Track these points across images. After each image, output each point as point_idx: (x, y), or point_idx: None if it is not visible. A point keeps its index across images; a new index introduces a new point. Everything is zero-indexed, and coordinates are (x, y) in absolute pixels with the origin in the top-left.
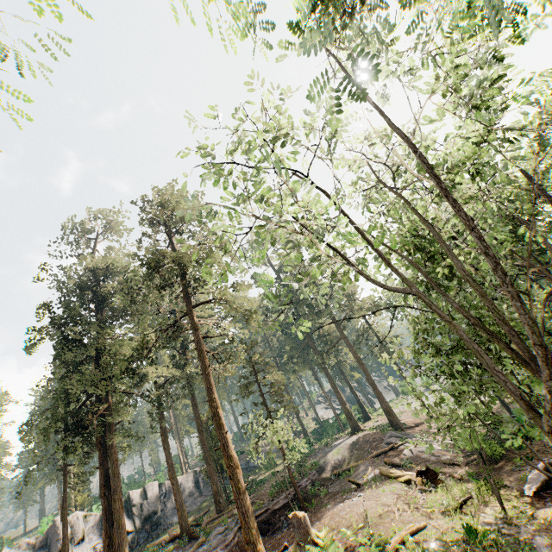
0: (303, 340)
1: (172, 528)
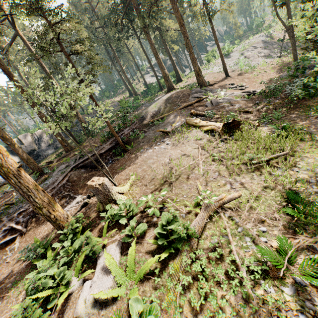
0: (125, 1)
1: (48, 157)
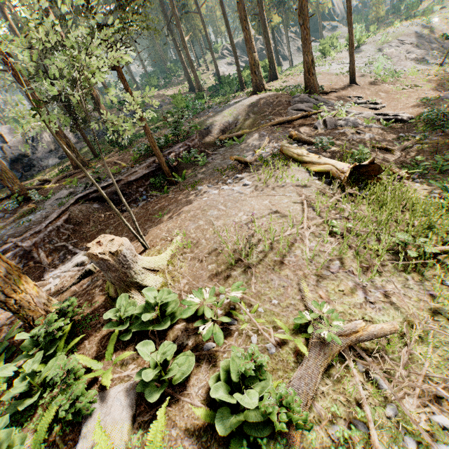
0: None
1: (47, 170)
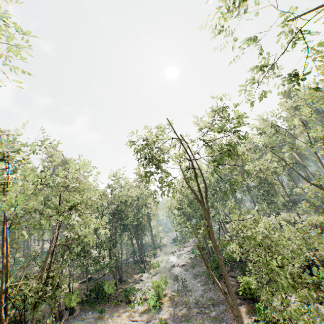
0: None
1: None
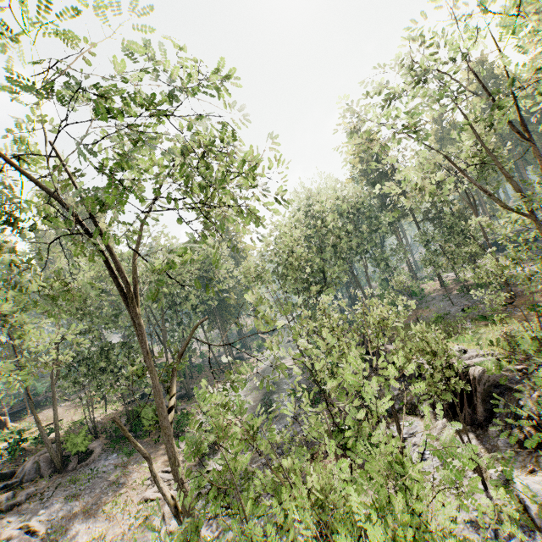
0: None
1: None
